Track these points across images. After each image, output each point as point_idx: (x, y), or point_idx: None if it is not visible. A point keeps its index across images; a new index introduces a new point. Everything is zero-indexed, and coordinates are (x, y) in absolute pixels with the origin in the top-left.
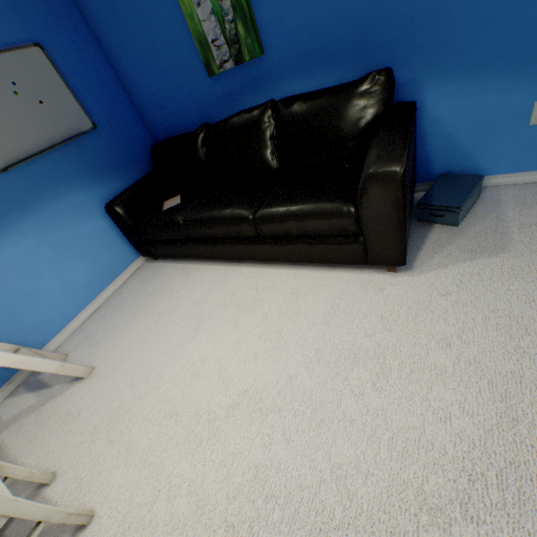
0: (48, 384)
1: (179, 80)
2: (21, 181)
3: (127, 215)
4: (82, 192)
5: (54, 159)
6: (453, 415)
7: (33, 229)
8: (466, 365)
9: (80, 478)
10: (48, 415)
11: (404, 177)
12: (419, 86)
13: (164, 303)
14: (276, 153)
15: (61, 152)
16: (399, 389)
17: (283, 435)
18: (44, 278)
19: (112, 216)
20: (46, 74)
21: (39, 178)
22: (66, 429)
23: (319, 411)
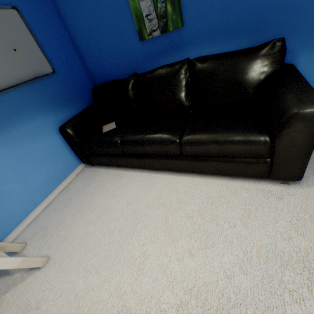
0: (9, 271)
1: (117, 42)
2: None
3: (75, 135)
4: (42, 117)
5: (23, 93)
6: None
7: (3, 145)
8: None
9: None
10: (9, 305)
11: None
12: (295, 54)
13: (104, 201)
14: (189, 95)
15: (28, 87)
16: None
17: None
18: (10, 182)
19: (64, 135)
20: (20, 30)
21: (10, 106)
22: None
23: None
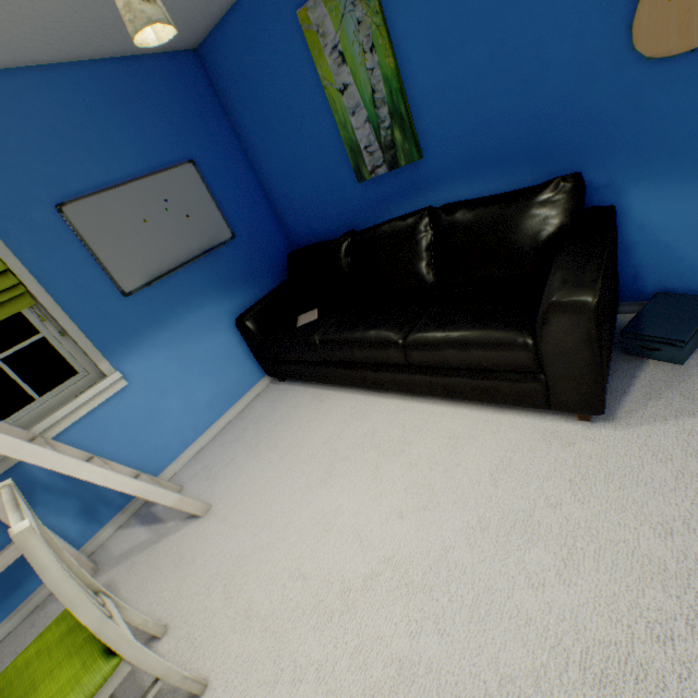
0: (161, 519)
1: (325, 185)
2: (160, 295)
3: (257, 330)
4: (214, 305)
5: (193, 272)
6: (677, 635)
7: (165, 344)
8: (696, 565)
9: (193, 637)
10: (160, 555)
11: (598, 308)
12: (619, 189)
13: (291, 435)
14: (432, 265)
15: (200, 264)
16: (596, 586)
17: (435, 623)
18: (169, 397)
19: (241, 330)
20: (195, 188)
21: (177, 291)
22: (180, 575)
23: (483, 599)
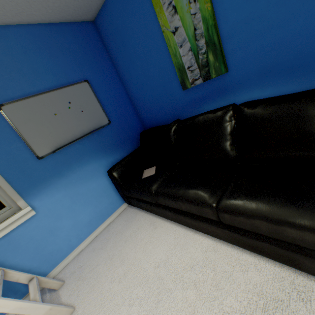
0: None
1: (162, 93)
2: (62, 157)
3: (119, 178)
4: (96, 162)
5: (83, 143)
6: None
7: (63, 187)
8: None
9: None
10: None
11: None
12: None
13: (134, 253)
14: (235, 144)
15: (88, 138)
16: None
17: None
18: (63, 219)
19: (110, 177)
20: (88, 95)
21: (73, 155)
22: None
23: None
